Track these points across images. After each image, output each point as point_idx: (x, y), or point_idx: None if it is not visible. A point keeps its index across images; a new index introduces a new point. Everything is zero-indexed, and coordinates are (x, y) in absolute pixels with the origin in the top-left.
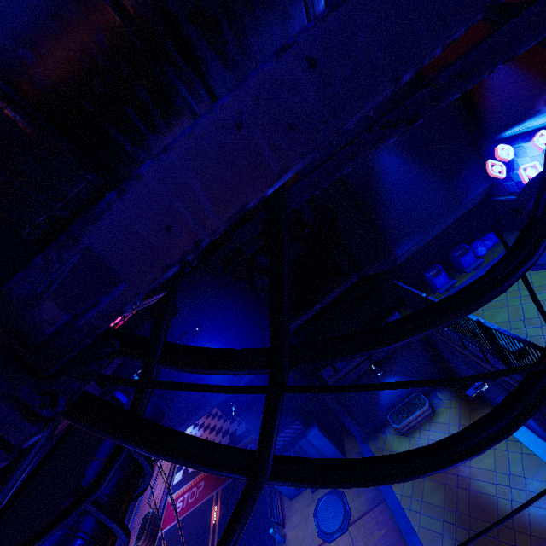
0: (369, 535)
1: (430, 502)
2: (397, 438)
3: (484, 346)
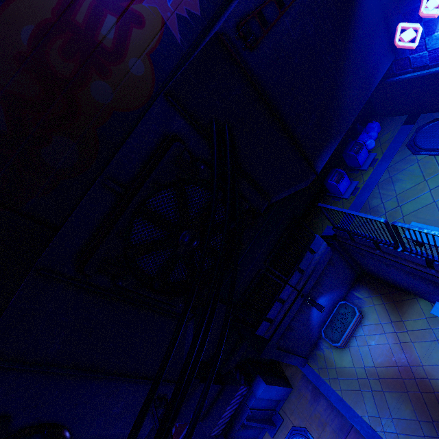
0: None
1: (401, 417)
2: (335, 351)
3: None
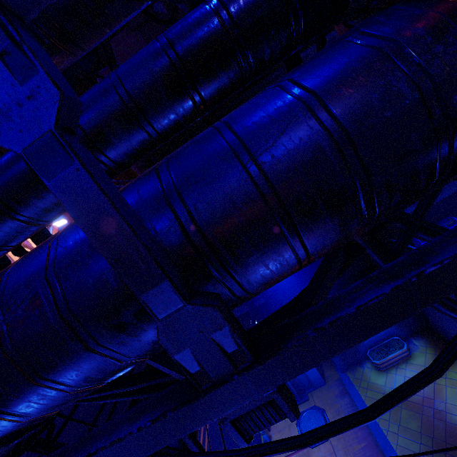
0: (349, 446)
1: (407, 426)
2: (374, 372)
3: None
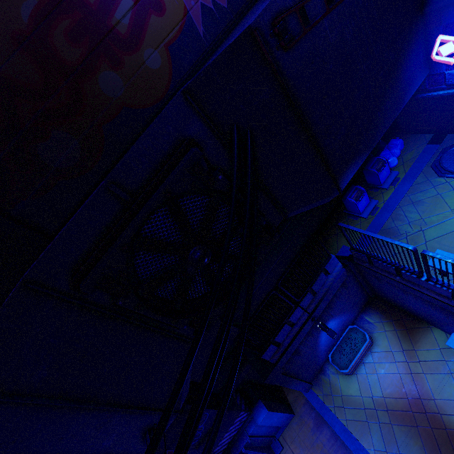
0: None
1: (409, 453)
2: (342, 378)
3: None
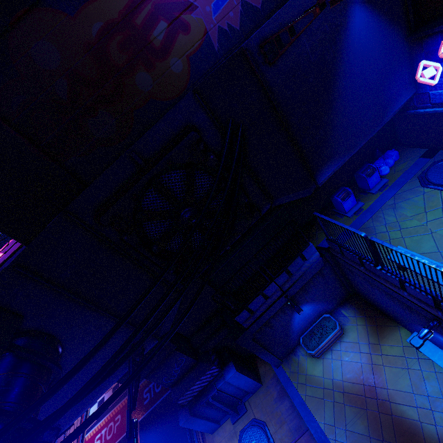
0: None
1: (354, 430)
2: (310, 360)
3: (442, 297)
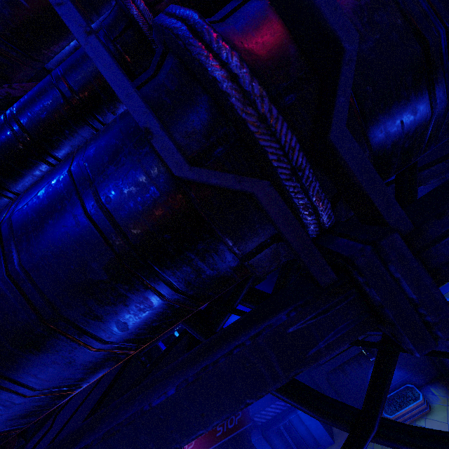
0: None
1: None
2: None
3: None
